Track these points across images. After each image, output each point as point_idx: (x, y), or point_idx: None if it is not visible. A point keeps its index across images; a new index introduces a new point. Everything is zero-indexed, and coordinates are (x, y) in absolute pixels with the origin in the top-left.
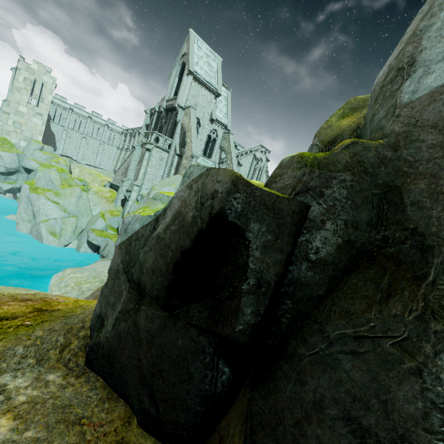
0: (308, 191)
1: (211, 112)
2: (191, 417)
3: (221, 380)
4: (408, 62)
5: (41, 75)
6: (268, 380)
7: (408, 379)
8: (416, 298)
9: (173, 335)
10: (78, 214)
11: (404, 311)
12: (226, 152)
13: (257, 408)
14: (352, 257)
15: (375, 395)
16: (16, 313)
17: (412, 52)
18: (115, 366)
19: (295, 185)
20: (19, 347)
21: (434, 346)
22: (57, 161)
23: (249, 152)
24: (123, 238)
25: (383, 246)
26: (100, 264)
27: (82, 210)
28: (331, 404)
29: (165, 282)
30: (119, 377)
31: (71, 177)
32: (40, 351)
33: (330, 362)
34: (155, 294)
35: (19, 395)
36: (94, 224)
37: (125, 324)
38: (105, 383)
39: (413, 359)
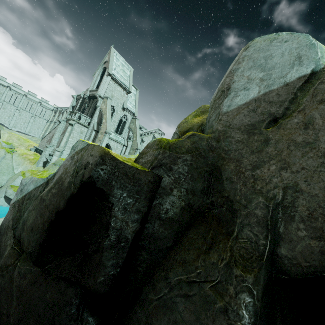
0: (161, 166)
1: (123, 102)
2: None
3: None
4: (227, 88)
5: None
6: None
7: (219, 317)
8: (226, 249)
9: (42, 289)
10: None
11: (218, 260)
12: (133, 131)
13: None
14: (191, 216)
15: None
16: None
17: (229, 82)
18: None
19: (153, 161)
20: None
21: (235, 288)
22: None
23: (150, 133)
24: (18, 197)
25: (211, 208)
26: None
27: (4, 169)
28: None
29: (40, 239)
30: None
31: None
32: None
33: (170, 305)
34: (30, 250)
35: None
36: (14, 181)
37: (2, 279)
38: None
39: (222, 300)
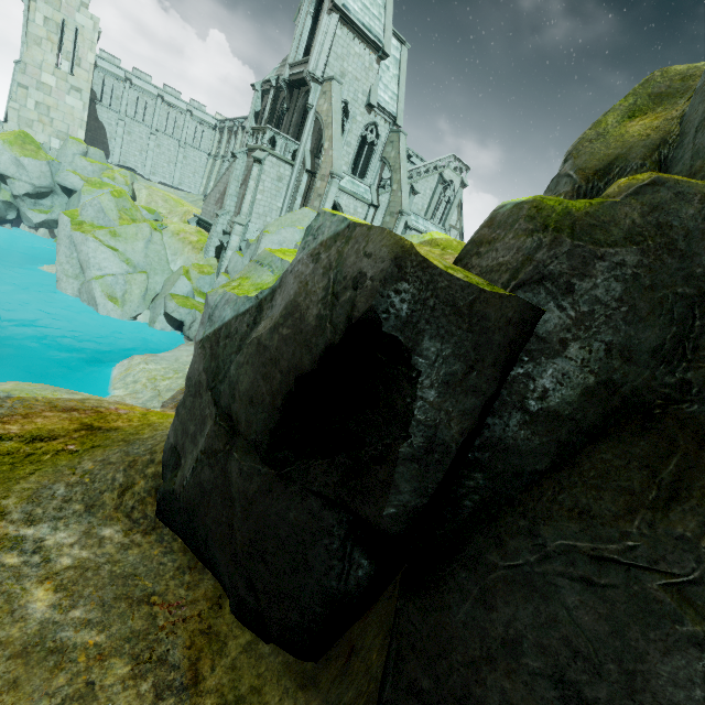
0: (543, 281)
1: (369, 89)
2: (308, 620)
3: (356, 576)
4: None
5: (72, 11)
6: (430, 588)
7: (685, 650)
8: None
9: (281, 504)
10: (149, 268)
11: (702, 535)
12: (392, 168)
13: (409, 625)
14: (610, 411)
15: (615, 658)
16: (56, 430)
17: None
18: (198, 528)
19: (519, 268)
20: (60, 485)
21: None
22: (112, 176)
23: (432, 170)
24: (207, 330)
25: (677, 399)
26: (185, 351)
27: (154, 262)
28: (534, 651)
29: (269, 423)
30: (204, 543)
31: (135, 207)
32: (90, 493)
33: (541, 586)
34: (254, 438)
35: (62, 555)
36: (174, 286)
37: (211, 471)
38: (185, 544)
39: (701, 621)
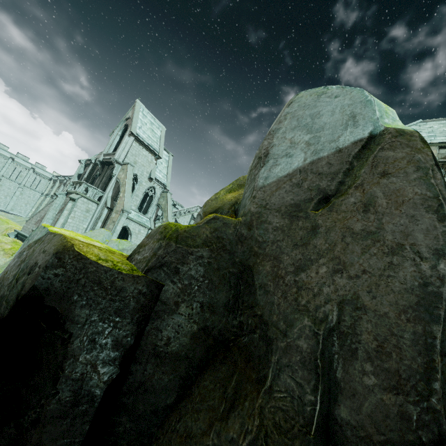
0: (162, 266)
1: (150, 171)
2: None
3: None
4: (264, 153)
5: None
6: None
7: None
8: (253, 412)
9: None
10: None
11: (240, 434)
12: (163, 209)
13: None
14: (209, 348)
15: None
16: None
17: (267, 146)
18: None
19: (150, 259)
20: None
21: None
22: None
23: (187, 212)
24: None
25: (240, 334)
26: None
27: None
28: None
29: None
30: None
31: None
32: None
33: None
34: None
35: None
36: None
37: None
38: None
39: None
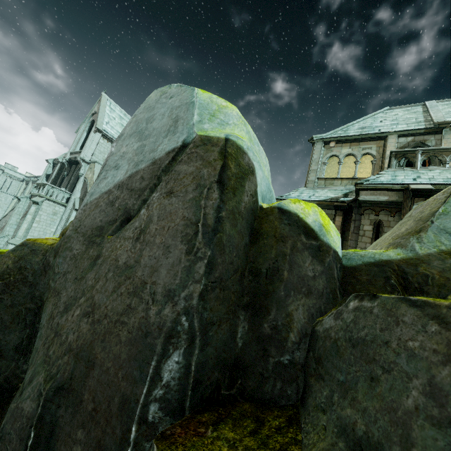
0: None
1: None
2: None
3: None
4: (104, 164)
5: None
6: None
7: None
8: None
9: None
10: None
11: None
12: None
13: None
14: None
15: None
16: None
17: (109, 155)
18: None
19: None
20: None
21: None
22: None
23: None
24: None
25: None
26: None
27: None
28: None
29: None
30: None
31: None
32: None
33: None
34: None
35: None
36: None
37: None
38: None
39: None
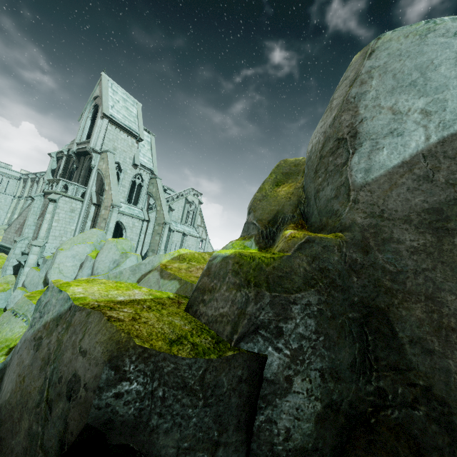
0: (258, 330)
1: (133, 156)
2: None
3: None
4: (350, 133)
5: None
6: None
7: None
8: None
9: None
10: None
11: None
12: (155, 197)
13: None
14: (341, 429)
15: None
16: None
17: (351, 121)
18: None
19: (237, 321)
20: None
21: None
22: None
23: (180, 196)
24: None
25: (381, 404)
26: None
27: None
28: None
29: None
30: None
31: None
32: None
33: None
34: None
35: None
36: None
37: None
38: None
39: None
